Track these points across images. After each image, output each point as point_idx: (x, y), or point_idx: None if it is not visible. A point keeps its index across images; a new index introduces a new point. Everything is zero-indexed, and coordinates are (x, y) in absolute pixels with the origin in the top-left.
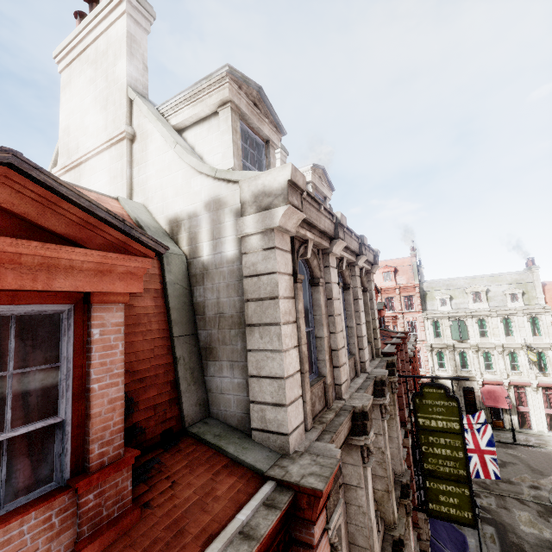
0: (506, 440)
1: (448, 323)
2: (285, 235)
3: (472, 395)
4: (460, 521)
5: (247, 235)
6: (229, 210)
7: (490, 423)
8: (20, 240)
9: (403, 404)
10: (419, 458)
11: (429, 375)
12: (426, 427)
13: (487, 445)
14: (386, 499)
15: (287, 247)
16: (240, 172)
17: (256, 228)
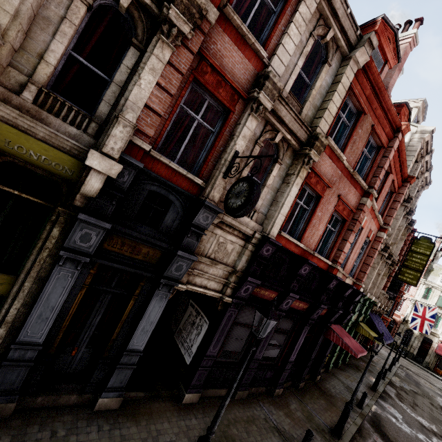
0: (439, 377)
1: (438, 293)
2: (423, 141)
3: (428, 346)
4: (409, 283)
5: (414, 138)
6: (410, 132)
7: (431, 368)
8: (405, 120)
9: (402, 253)
10: (404, 260)
11: (403, 317)
12: (414, 250)
13: (430, 317)
14: (393, 244)
15: (421, 144)
16: (419, 125)
17: (418, 137)
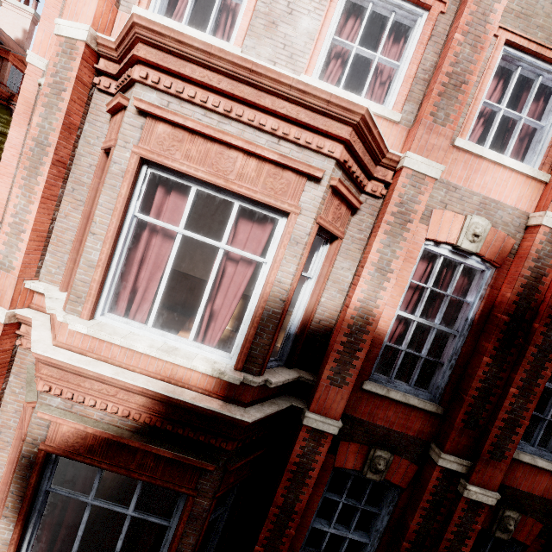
0: None
1: None
2: None
3: None
4: None
5: None
6: None
7: None
8: None
9: None
10: None
11: None
12: None
13: None
14: None
15: None
16: None
17: None
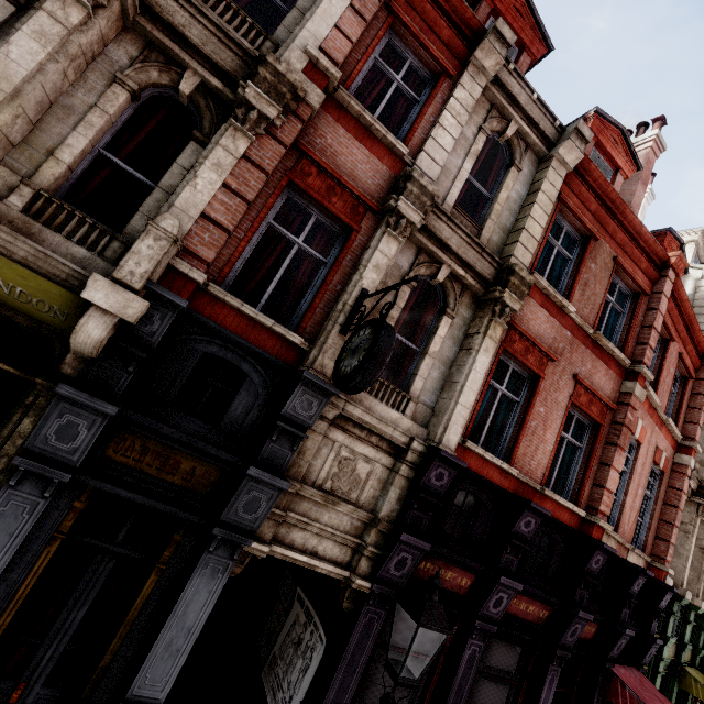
0: None
1: None
2: None
3: None
4: None
5: (701, 286)
6: (691, 278)
7: None
8: None
9: None
10: None
11: None
12: None
13: None
14: None
15: None
16: None
17: None
